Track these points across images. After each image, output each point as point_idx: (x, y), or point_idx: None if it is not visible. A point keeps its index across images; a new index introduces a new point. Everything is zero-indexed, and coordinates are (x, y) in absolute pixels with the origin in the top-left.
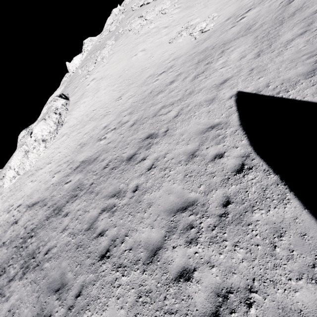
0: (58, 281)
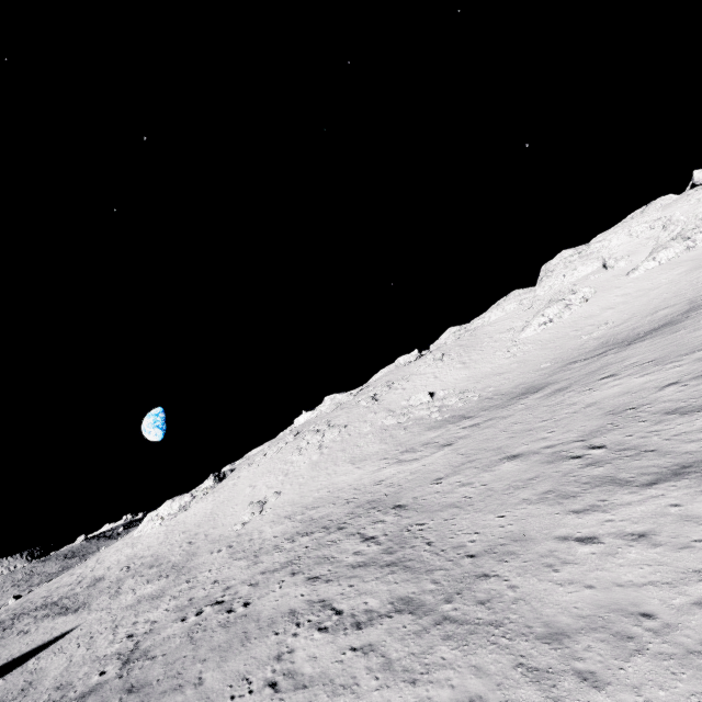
0: None
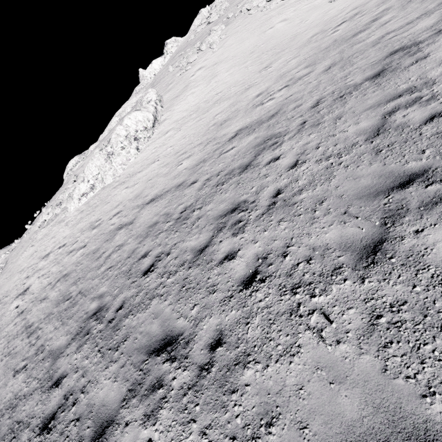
0: (383, 182)
